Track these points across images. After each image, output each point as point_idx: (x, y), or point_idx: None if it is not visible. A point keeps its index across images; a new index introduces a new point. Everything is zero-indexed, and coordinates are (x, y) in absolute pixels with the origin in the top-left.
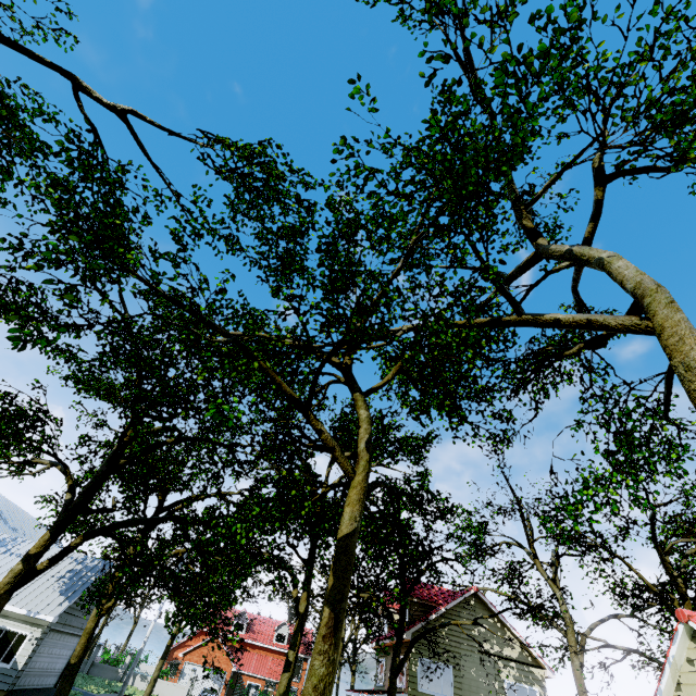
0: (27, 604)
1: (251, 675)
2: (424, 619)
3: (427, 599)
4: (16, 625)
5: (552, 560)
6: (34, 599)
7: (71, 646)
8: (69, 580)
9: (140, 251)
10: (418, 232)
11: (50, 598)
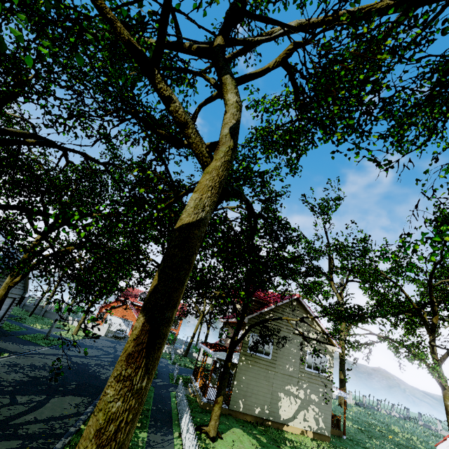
0: None
1: None
2: (260, 312)
3: (262, 299)
4: None
5: (341, 283)
6: None
7: (5, 303)
8: None
9: None
10: None
11: None
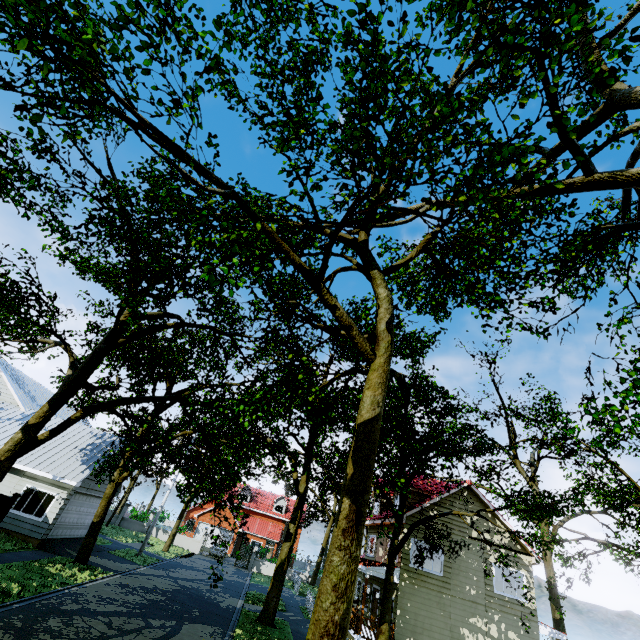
0: (53, 469)
1: (255, 535)
2: (421, 507)
3: (421, 489)
4: (45, 487)
5: (532, 461)
6: (59, 466)
7: (97, 506)
8: (89, 452)
9: (103, 41)
10: (459, 72)
11: (73, 466)
